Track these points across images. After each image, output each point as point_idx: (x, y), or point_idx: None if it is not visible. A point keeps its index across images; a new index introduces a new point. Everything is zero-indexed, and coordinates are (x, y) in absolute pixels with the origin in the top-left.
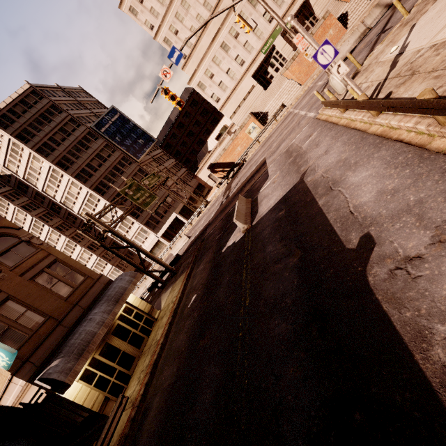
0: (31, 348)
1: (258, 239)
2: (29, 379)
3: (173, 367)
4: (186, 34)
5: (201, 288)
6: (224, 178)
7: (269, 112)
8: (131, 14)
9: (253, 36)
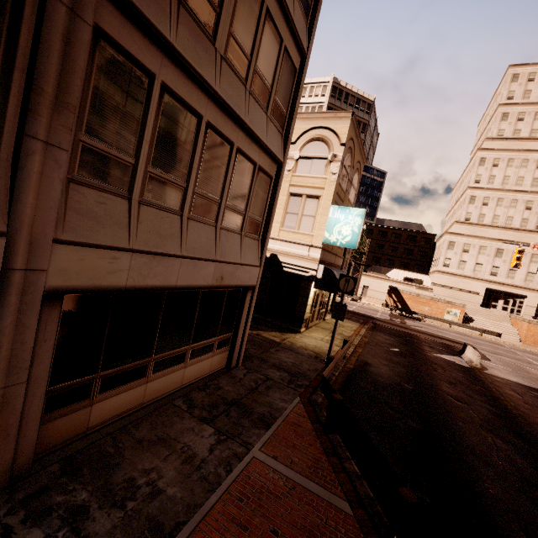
0: (326, 246)
1: (503, 384)
2: (320, 259)
3: (400, 367)
4: (488, 213)
5: (408, 352)
6: (394, 307)
7: (475, 322)
8: (479, 160)
9: (523, 274)
